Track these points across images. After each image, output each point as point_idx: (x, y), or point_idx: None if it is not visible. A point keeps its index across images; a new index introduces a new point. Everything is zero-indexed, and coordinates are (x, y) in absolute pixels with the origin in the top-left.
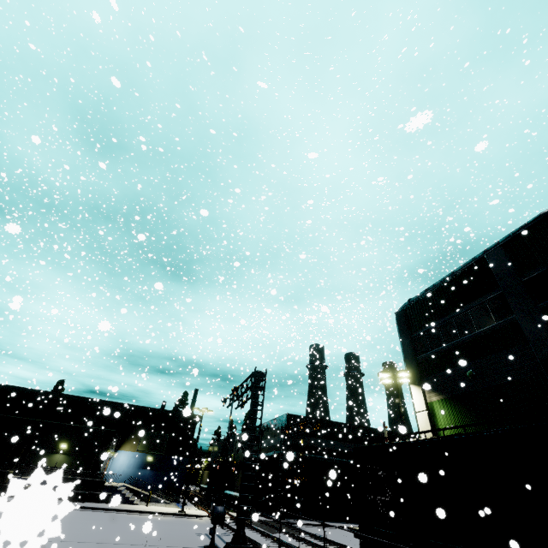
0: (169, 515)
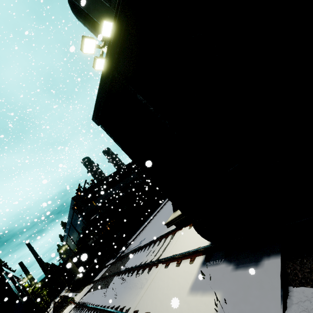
0: None
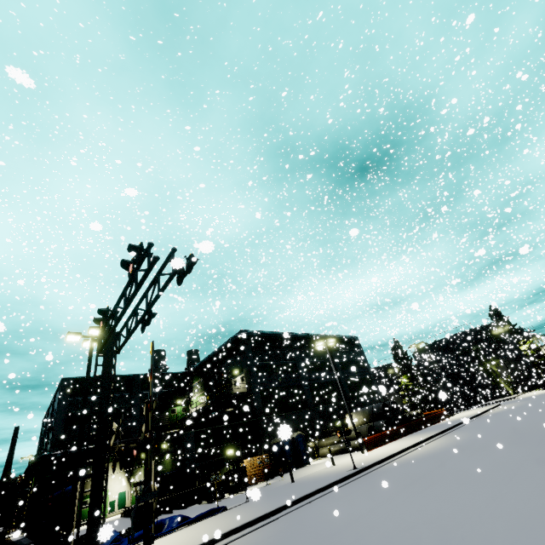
0: None
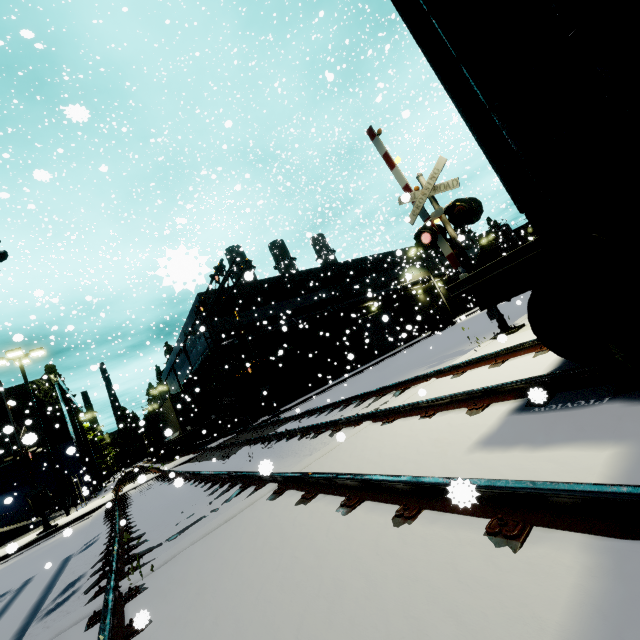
0: (11, 556)
